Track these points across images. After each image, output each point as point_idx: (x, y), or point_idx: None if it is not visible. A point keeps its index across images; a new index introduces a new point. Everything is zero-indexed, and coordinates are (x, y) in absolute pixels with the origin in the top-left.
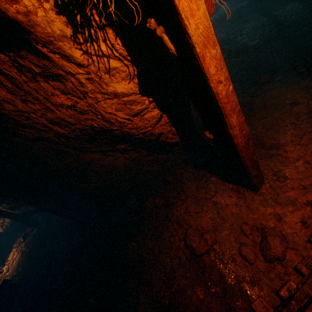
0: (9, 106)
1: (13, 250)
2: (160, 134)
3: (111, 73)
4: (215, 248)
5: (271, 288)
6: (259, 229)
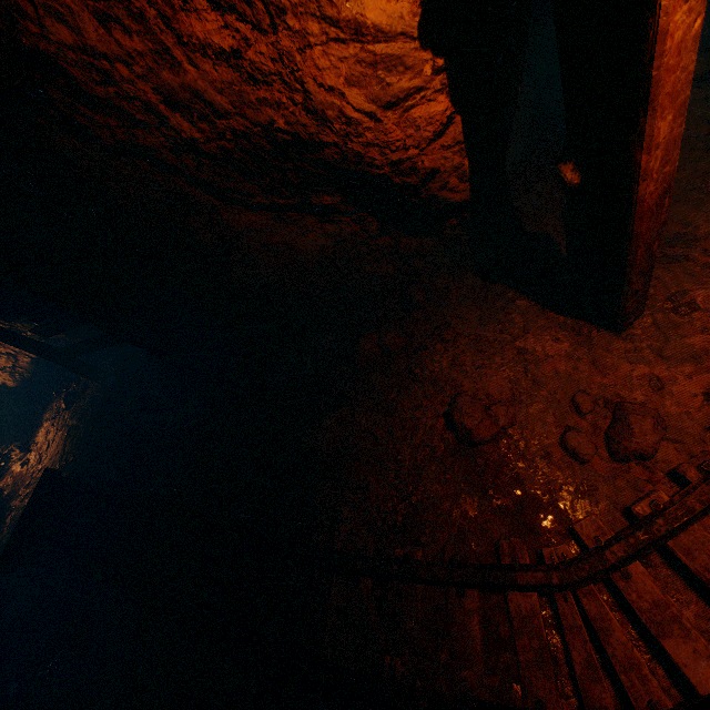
0: (59, 28)
1: (45, 425)
2: (432, 174)
3: None
4: (510, 434)
5: (615, 504)
6: (609, 404)
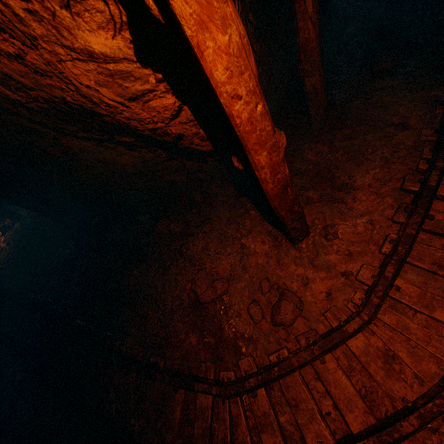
0: None
1: None
2: (180, 136)
3: (74, 9)
4: (223, 299)
5: (266, 350)
6: (280, 289)
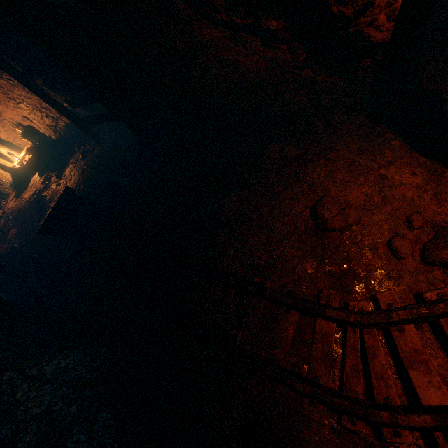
0: None
1: (70, 166)
2: (366, 7)
3: None
4: (353, 230)
5: (411, 289)
6: (435, 226)
